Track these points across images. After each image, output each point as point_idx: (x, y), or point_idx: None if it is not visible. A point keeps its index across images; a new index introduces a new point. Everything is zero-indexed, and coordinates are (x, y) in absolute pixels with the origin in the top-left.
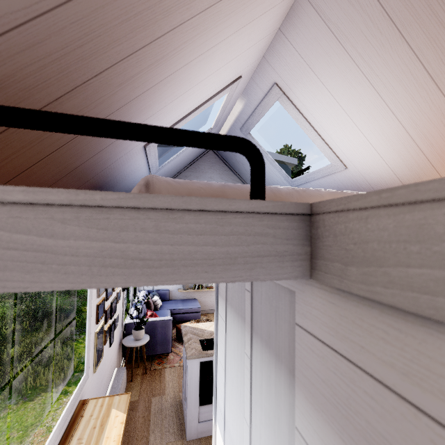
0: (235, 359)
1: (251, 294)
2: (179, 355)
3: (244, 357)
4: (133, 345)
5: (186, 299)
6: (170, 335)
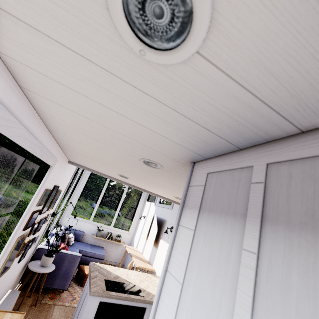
0: (211, 264)
1: (264, 184)
2: (72, 295)
3: (236, 257)
4: (37, 270)
5: (95, 245)
6: (73, 271)
